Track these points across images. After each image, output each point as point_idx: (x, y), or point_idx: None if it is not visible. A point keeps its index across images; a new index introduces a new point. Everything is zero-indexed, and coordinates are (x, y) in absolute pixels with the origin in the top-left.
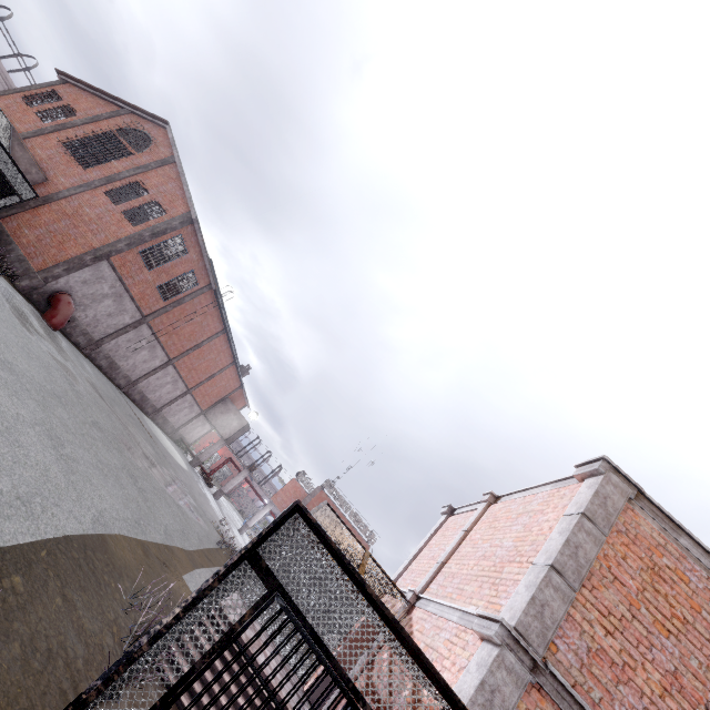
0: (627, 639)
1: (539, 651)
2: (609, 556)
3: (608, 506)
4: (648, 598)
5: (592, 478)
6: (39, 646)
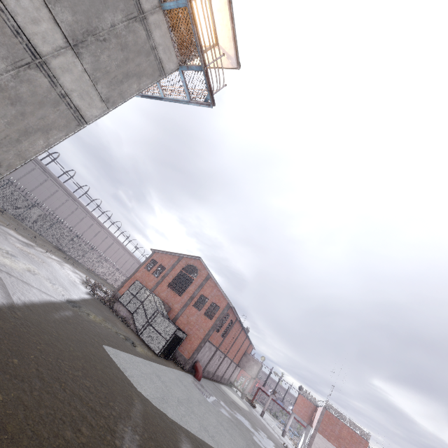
0: None
1: None
2: None
3: None
4: None
5: None
6: None
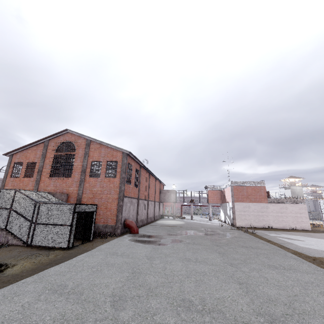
0: None
1: None
2: None
3: None
4: None
5: None
6: None
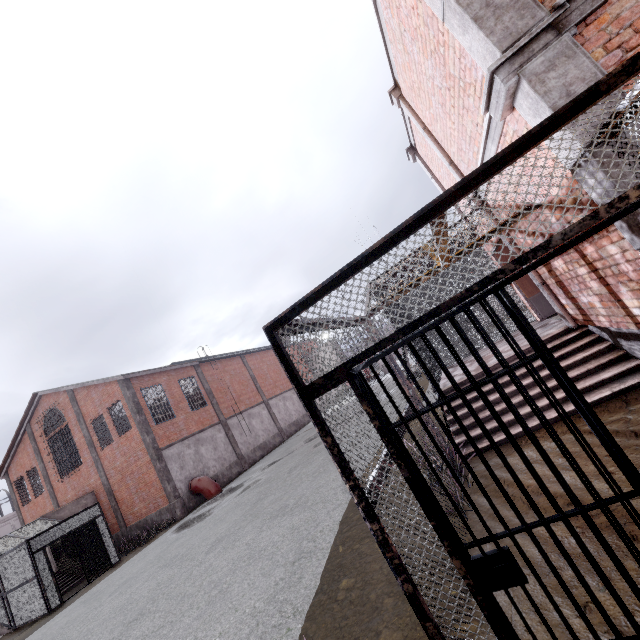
0: None
1: (541, 17)
2: None
3: None
4: None
5: None
6: None
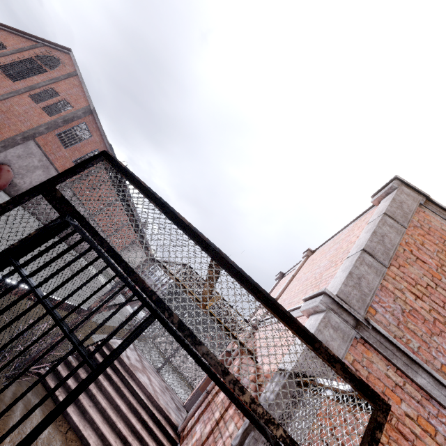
0: (434, 302)
1: (360, 312)
2: (410, 243)
3: (404, 208)
4: None
5: (388, 196)
6: None
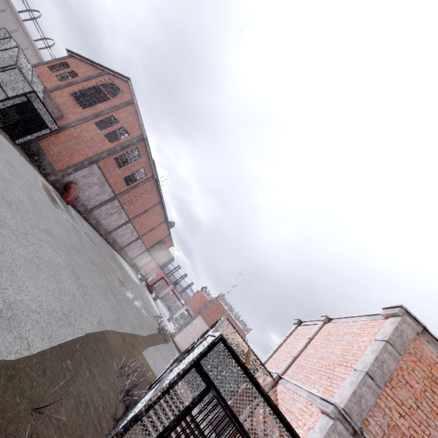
0: (413, 420)
1: (358, 424)
2: (403, 368)
3: (403, 337)
4: (427, 396)
5: (393, 318)
6: (82, 400)
